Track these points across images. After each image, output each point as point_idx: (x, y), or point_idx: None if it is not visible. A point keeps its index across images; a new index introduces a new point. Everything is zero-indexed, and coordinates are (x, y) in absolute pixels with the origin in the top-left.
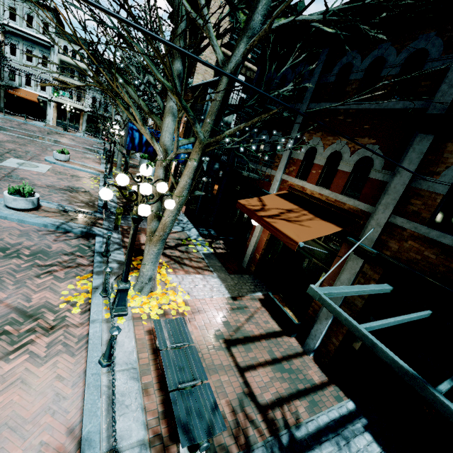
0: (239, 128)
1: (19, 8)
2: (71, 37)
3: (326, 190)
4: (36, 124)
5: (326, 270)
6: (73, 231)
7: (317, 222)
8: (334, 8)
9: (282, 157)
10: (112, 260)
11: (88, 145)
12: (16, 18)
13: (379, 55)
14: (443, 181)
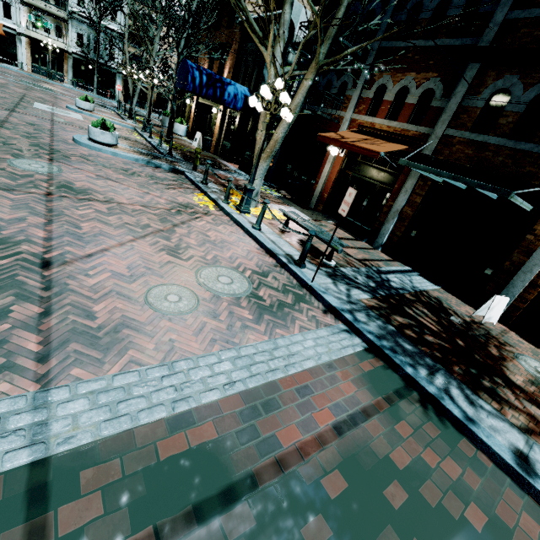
0: (362, 46)
1: None
2: None
3: (394, 122)
4: (9, 67)
5: (391, 190)
6: (162, 166)
7: (389, 144)
8: None
9: (353, 97)
10: (211, 187)
11: None
12: None
13: None
14: (482, 98)
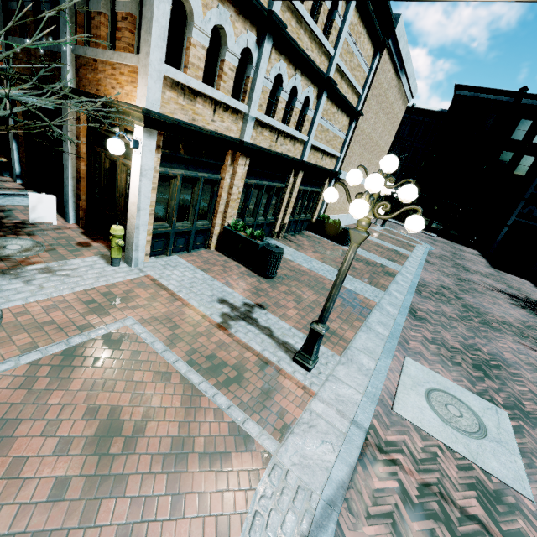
0: None
1: None
2: None
3: None
4: None
5: None
6: None
7: None
8: None
9: None
10: None
11: None
12: None
13: None
14: None
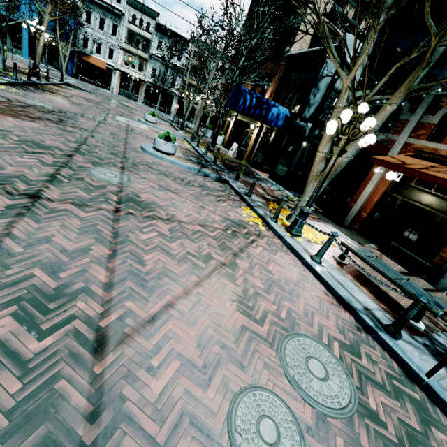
0: None
1: None
2: (140, 6)
3: None
4: (104, 90)
5: None
6: (210, 175)
7: None
8: None
9: (409, 121)
10: (255, 200)
11: None
12: None
13: None
14: None
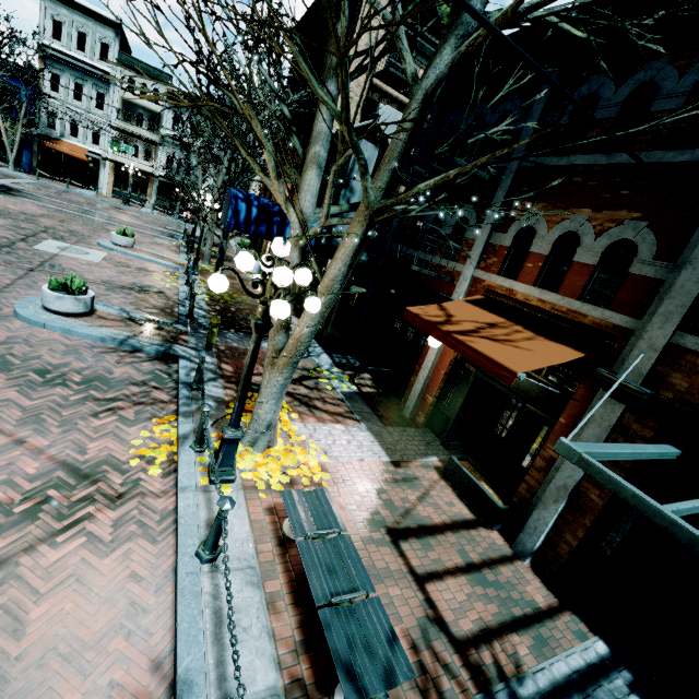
0: (447, 177)
1: (67, 22)
2: (140, 66)
3: (552, 294)
4: (83, 193)
5: (550, 423)
6: (145, 349)
7: (541, 343)
8: (585, 0)
9: (475, 243)
10: (205, 395)
11: (160, 226)
12: (62, 37)
13: (646, 80)
14: None
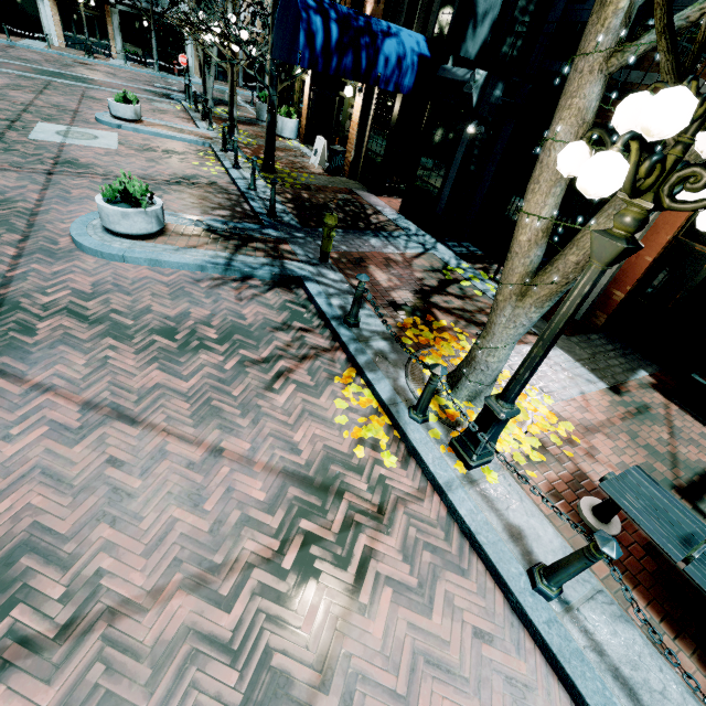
0: None
1: None
2: None
3: None
4: (31, 45)
5: None
6: (257, 274)
7: None
8: None
9: None
10: (368, 332)
11: (146, 84)
12: None
13: None
14: None
